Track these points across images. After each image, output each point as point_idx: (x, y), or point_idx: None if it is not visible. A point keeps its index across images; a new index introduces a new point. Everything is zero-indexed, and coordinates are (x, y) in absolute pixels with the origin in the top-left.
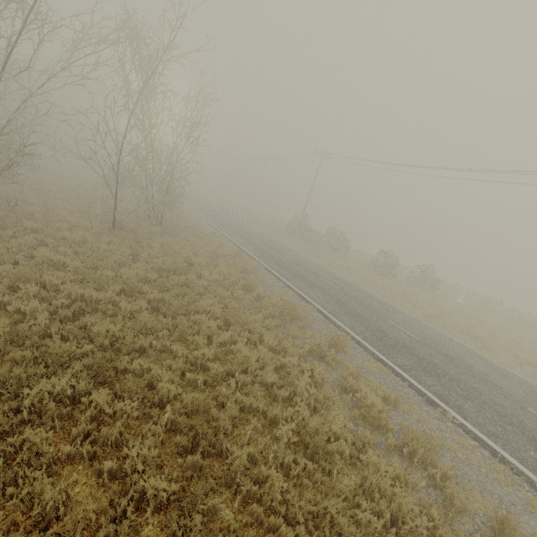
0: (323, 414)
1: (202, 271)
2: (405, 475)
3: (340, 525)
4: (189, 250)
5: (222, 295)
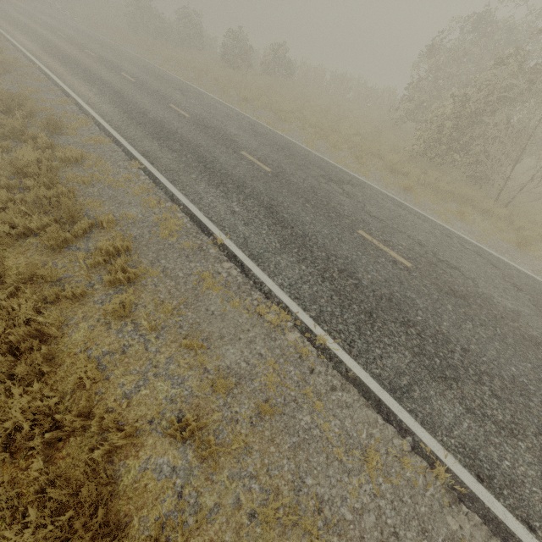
0: None
1: None
2: (13, 196)
3: None
4: None
5: None
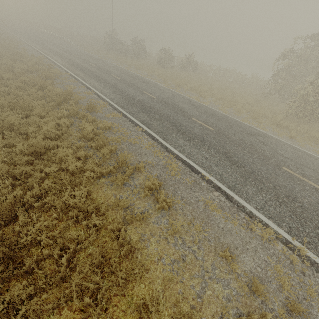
0: (62, 140)
1: (8, 82)
2: (87, 153)
3: (34, 174)
4: (2, 70)
5: (16, 94)
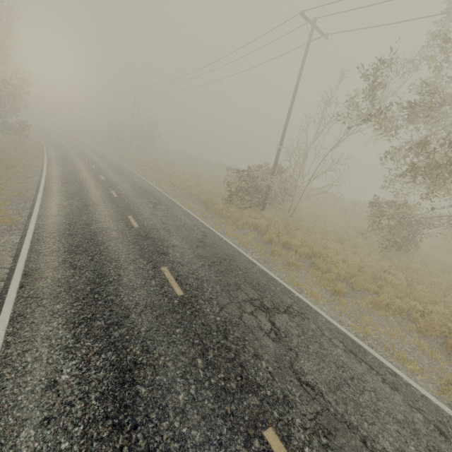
0: None
1: None
2: None
3: None
4: None
5: None
